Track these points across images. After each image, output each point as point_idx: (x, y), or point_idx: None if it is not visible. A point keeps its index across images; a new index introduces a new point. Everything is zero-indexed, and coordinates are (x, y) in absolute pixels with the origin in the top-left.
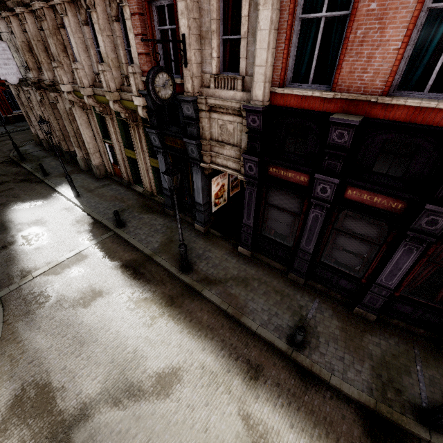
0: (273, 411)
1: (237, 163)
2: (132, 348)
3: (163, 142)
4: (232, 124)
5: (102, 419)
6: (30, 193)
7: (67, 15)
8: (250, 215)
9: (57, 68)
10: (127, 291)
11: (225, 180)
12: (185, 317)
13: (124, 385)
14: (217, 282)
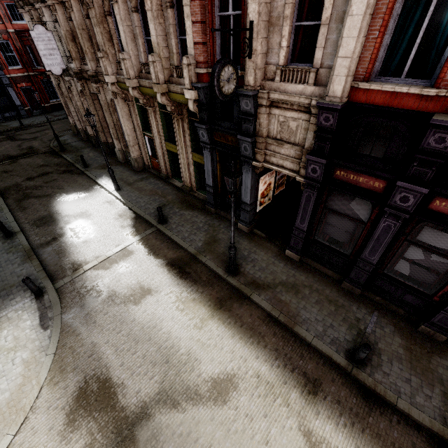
0: (335, 430)
1: (295, 163)
2: (185, 350)
3: (211, 138)
4: (296, 122)
5: (163, 419)
6: (73, 185)
7: (117, 2)
8: (304, 219)
9: (102, 59)
10: (174, 291)
11: (272, 178)
12: (235, 321)
13: (181, 387)
14: (265, 286)
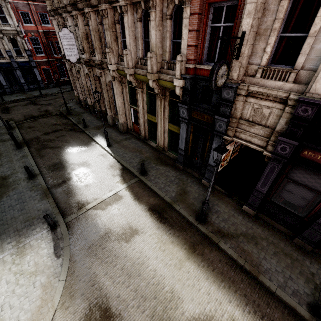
0: None
1: (263, 140)
2: (169, 288)
3: (189, 115)
4: (270, 109)
5: None
6: (76, 140)
7: (127, 14)
8: (265, 184)
9: (109, 53)
10: (156, 233)
11: (232, 147)
12: (207, 265)
13: None
14: (229, 236)
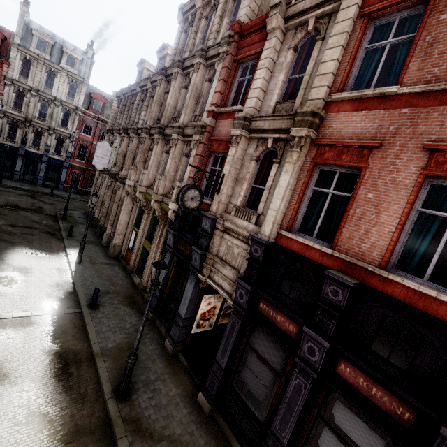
0: None
1: (231, 286)
2: None
3: (176, 244)
4: (239, 249)
5: None
6: (44, 244)
7: (157, 145)
8: (225, 352)
9: (132, 169)
10: (33, 390)
11: (218, 302)
12: None
13: None
14: (147, 433)
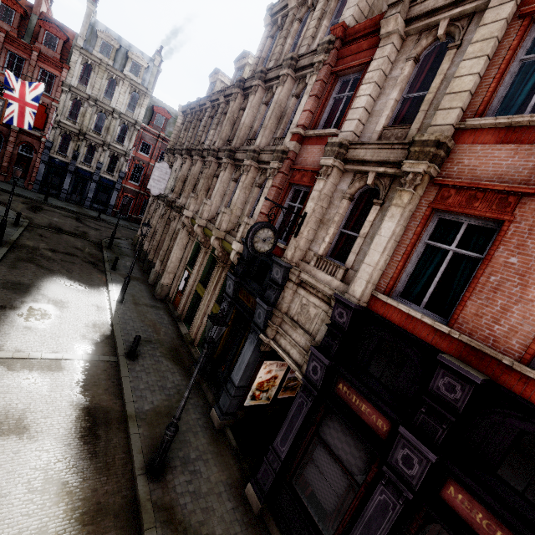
0: None
1: (302, 354)
2: None
3: (236, 293)
4: (316, 309)
5: None
6: (84, 275)
7: (225, 171)
8: (287, 438)
9: (191, 198)
10: (54, 451)
11: (281, 371)
12: None
13: None
14: (180, 527)
